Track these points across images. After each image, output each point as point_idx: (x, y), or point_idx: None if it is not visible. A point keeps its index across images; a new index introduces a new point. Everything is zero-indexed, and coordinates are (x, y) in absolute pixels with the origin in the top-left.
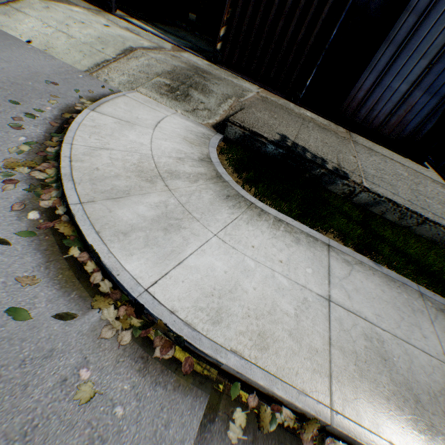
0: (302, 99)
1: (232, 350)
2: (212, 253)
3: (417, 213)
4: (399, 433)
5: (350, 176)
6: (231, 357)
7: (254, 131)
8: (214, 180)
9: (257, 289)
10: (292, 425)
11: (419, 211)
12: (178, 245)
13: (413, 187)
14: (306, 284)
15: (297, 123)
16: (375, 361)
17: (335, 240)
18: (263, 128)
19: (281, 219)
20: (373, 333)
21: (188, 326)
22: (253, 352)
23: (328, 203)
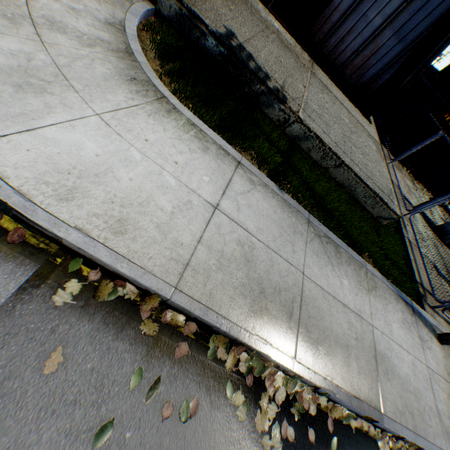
0: (274, 2)
1: (77, 228)
2: (85, 132)
3: (338, 155)
4: (234, 311)
5: (289, 102)
6: (74, 234)
7: (193, 12)
8: (120, 55)
9: (134, 181)
10: (133, 299)
11: (340, 154)
12: (35, 110)
13: (347, 134)
14: (197, 189)
15: (256, 28)
16: (238, 261)
17: (252, 162)
18: (207, 14)
19: (196, 124)
20: (248, 241)
21: (21, 195)
22: (104, 234)
23: (258, 125)
